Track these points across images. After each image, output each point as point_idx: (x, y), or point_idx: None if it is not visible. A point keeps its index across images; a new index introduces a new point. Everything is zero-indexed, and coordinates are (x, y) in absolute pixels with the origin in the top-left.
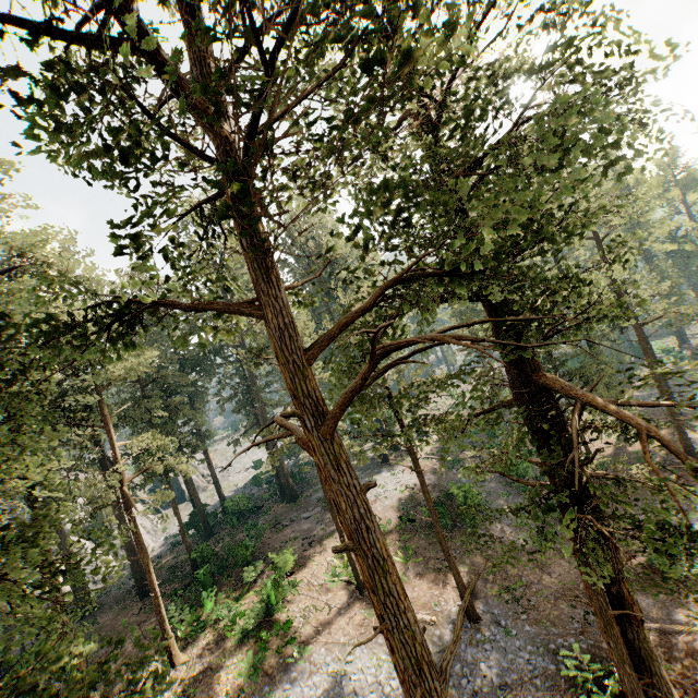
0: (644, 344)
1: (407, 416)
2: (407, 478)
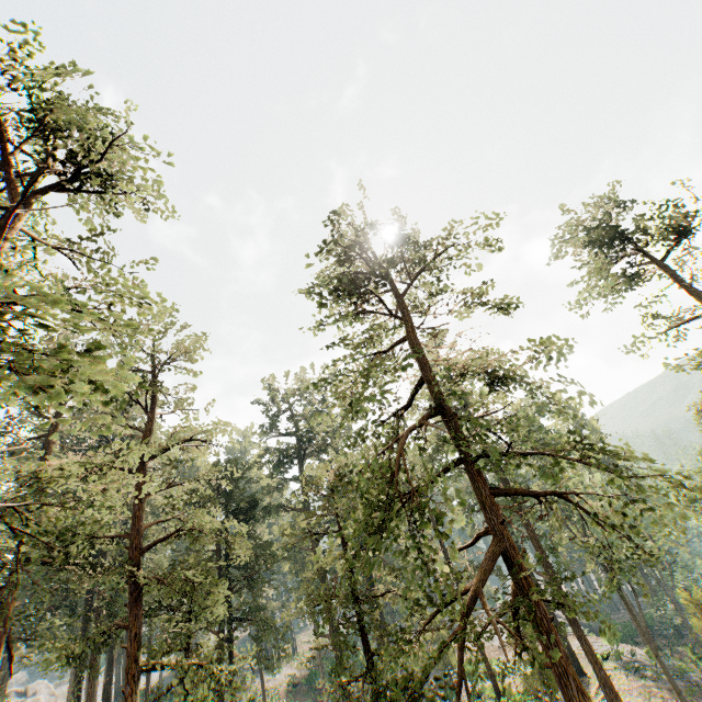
0: None
1: None
2: (289, 671)
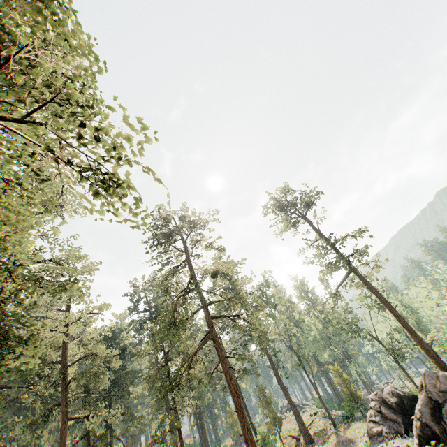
0: None
1: None
2: None
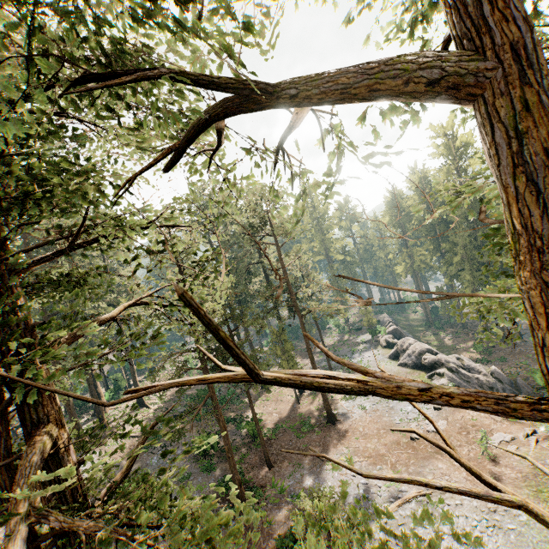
0: (304, 329)
1: (142, 381)
2: None
